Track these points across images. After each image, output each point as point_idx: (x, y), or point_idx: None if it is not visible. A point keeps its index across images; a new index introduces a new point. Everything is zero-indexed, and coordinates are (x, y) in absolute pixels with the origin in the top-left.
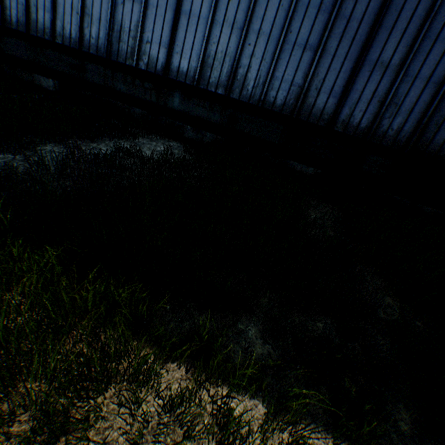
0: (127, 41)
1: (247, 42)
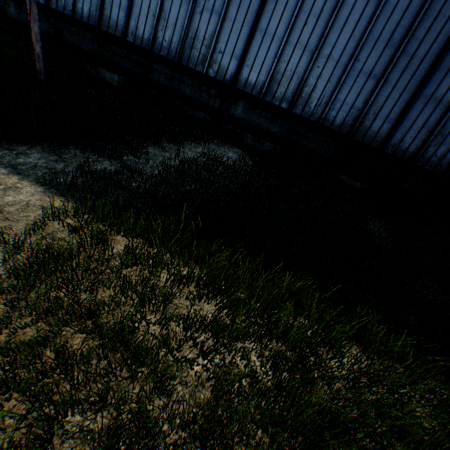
0: (200, 48)
1: (316, 64)
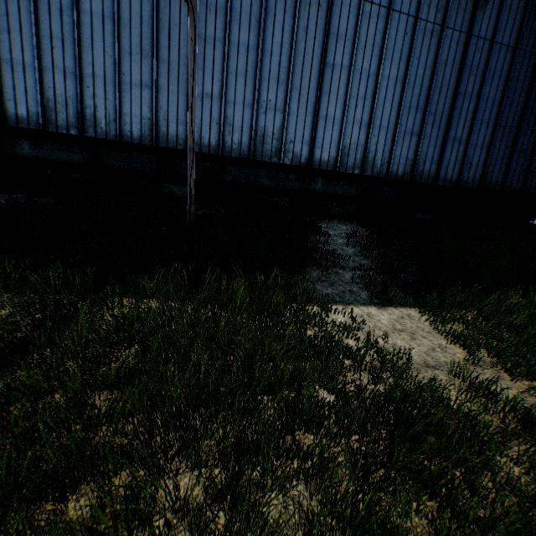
0: (271, 142)
1: (372, 134)
